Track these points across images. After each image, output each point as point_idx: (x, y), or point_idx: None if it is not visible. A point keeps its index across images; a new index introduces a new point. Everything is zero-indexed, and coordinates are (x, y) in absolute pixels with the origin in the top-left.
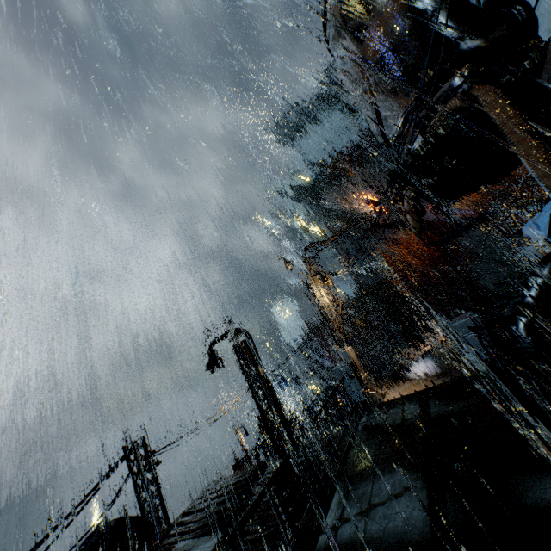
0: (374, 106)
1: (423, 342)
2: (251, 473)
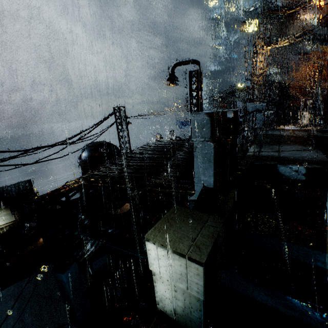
0: None
1: None
2: (180, 142)
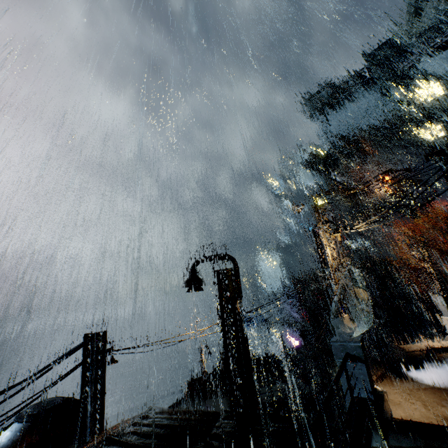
0: None
1: (405, 331)
2: (195, 424)
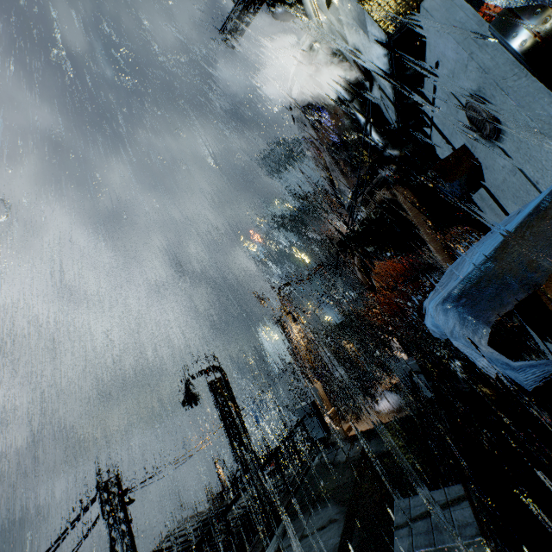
0: (330, 179)
1: None
2: (219, 510)
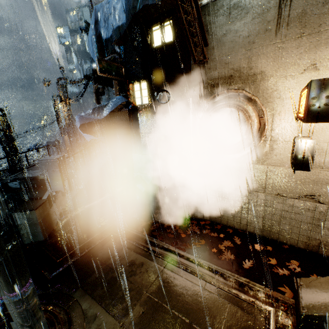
0: None
1: None
2: None
